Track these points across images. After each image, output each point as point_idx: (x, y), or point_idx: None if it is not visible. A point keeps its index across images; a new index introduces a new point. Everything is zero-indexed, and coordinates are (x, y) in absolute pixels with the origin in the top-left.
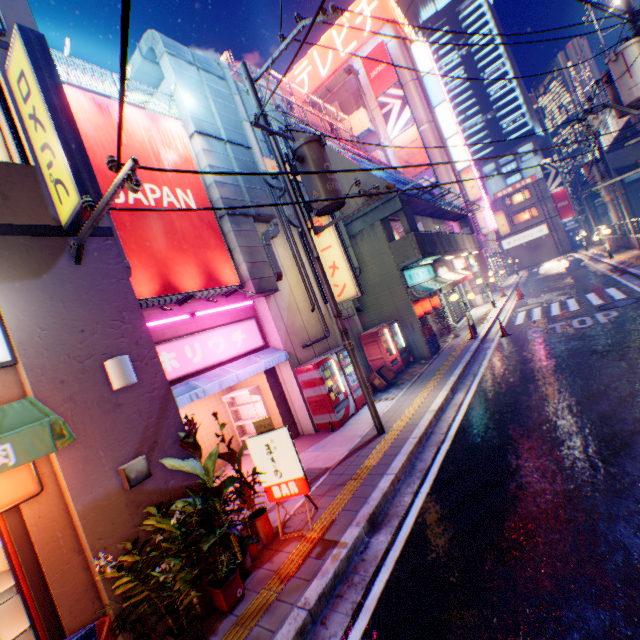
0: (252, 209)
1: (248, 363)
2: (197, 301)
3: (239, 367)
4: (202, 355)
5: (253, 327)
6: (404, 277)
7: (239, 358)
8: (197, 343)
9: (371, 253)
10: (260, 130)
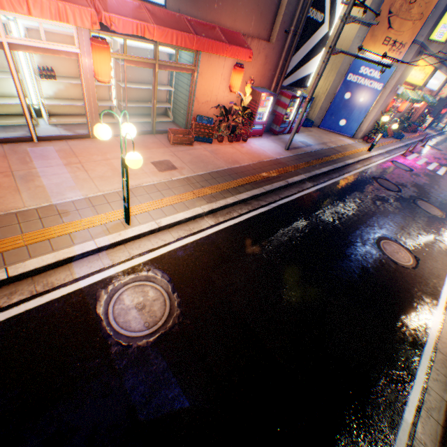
0: None
1: None
2: None
3: None
4: None
5: None
6: None
7: None
8: None
9: None
10: None
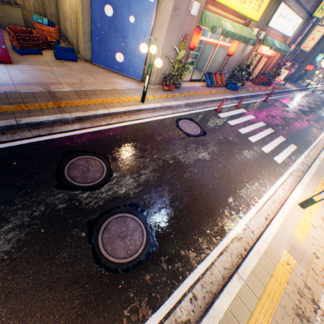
0: None
1: None
2: None
3: None
4: None
5: None
6: (317, 55)
7: None
8: None
9: None
10: None
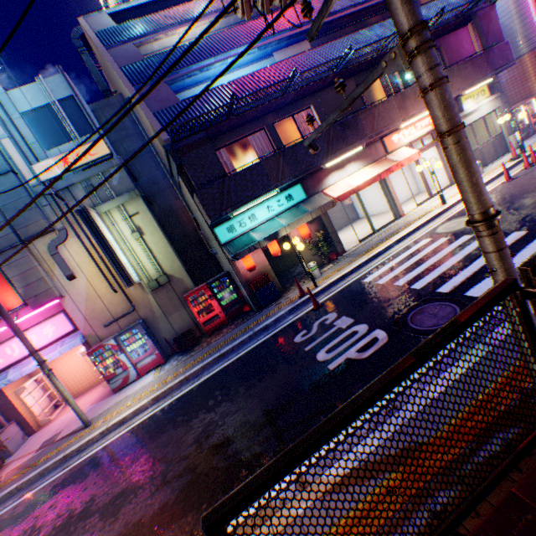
0: (22, 236)
1: (54, 349)
2: (13, 314)
3: (47, 353)
4: (20, 350)
5: (63, 319)
6: (216, 235)
7: (55, 342)
8: (15, 344)
9: (193, 205)
10: (30, 130)
